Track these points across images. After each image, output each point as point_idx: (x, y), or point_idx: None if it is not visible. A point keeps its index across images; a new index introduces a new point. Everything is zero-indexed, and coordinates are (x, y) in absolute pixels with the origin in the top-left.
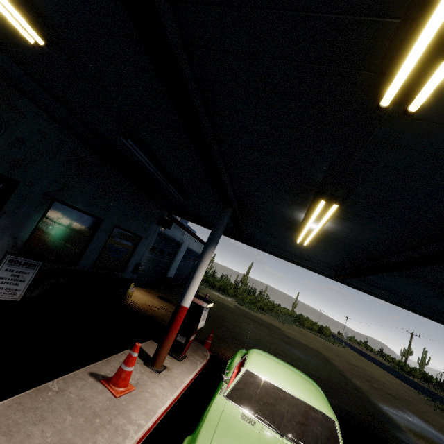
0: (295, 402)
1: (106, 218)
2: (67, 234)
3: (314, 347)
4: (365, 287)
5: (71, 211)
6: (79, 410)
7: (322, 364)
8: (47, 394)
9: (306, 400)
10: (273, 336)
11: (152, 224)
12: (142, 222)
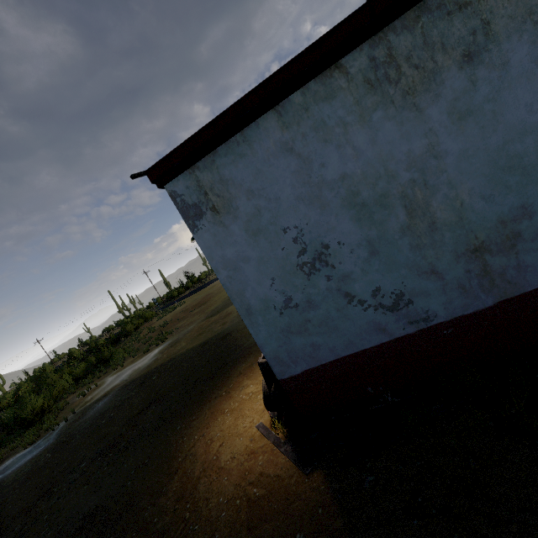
0: None
1: None
2: None
3: None
4: None
5: None
6: None
7: None
8: None
9: None
10: None
11: None
12: None
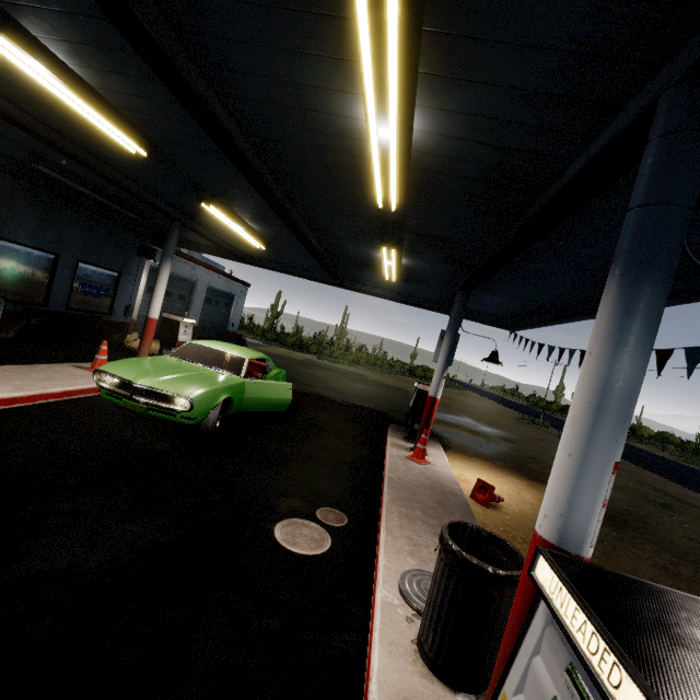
0: (219, 353)
1: (63, 252)
2: (22, 273)
3: (401, 387)
4: (364, 289)
5: (16, 247)
6: (64, 373)
7: (388, 393)
8: (38, 367)
9: (229, 352)
10: (339, 377)
11: (131, 256)
12: (115, 254)
